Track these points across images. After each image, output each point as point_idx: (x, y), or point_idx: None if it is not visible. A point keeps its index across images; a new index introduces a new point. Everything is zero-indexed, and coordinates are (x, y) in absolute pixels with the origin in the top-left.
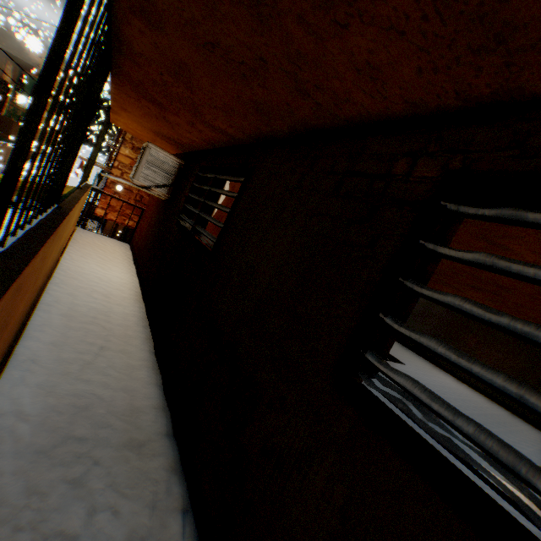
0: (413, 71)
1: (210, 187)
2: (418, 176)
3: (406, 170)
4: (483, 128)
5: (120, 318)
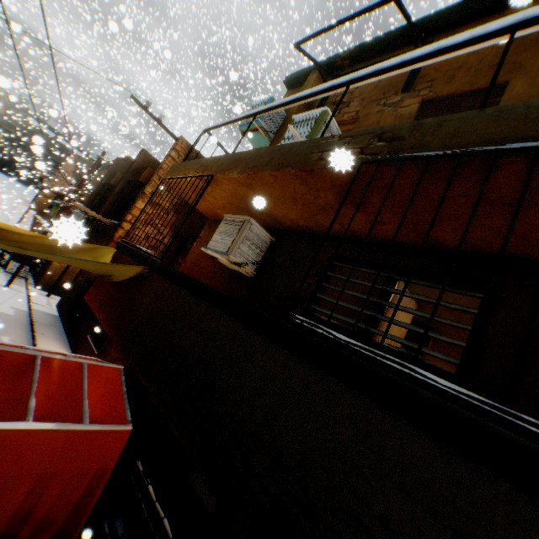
0: None
1: (383, 286)
2: None
3: None
4: None
5: None
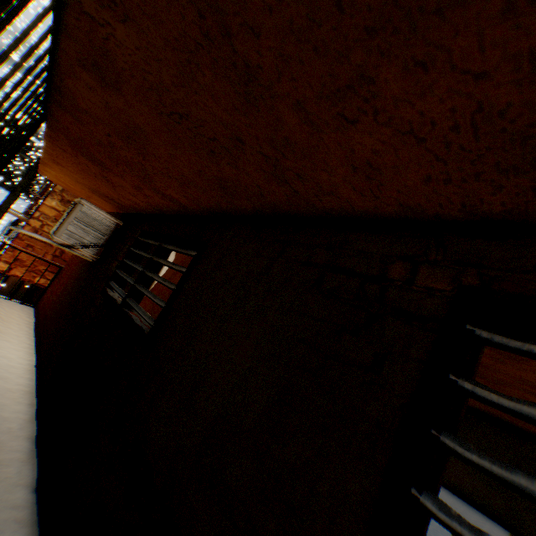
0: (421, 177)
1: (151, 255)
2: (424, 286)
3: (405, 276)
4: (493, 243)
5: None
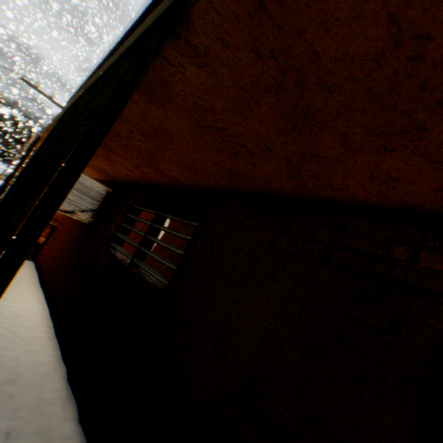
0: (432, 188)
1: (151, 222)
2: (426, 267)
3: (407, 257)
4: None
5: (32, 372)
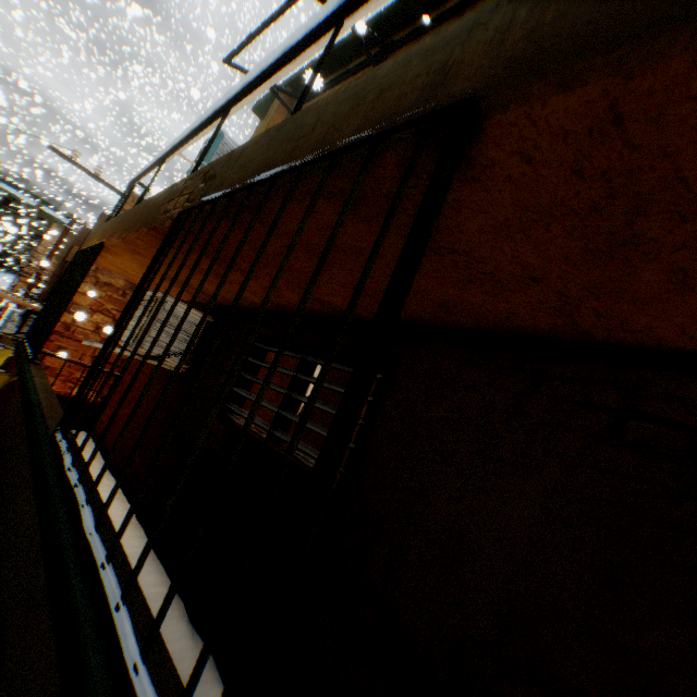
0: None
1: (295, 372)
2: None
3: None
4: None
5: None
